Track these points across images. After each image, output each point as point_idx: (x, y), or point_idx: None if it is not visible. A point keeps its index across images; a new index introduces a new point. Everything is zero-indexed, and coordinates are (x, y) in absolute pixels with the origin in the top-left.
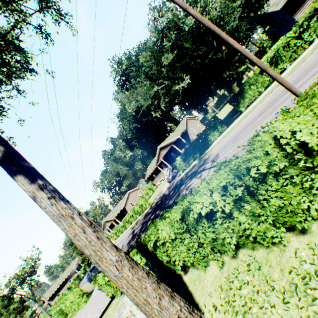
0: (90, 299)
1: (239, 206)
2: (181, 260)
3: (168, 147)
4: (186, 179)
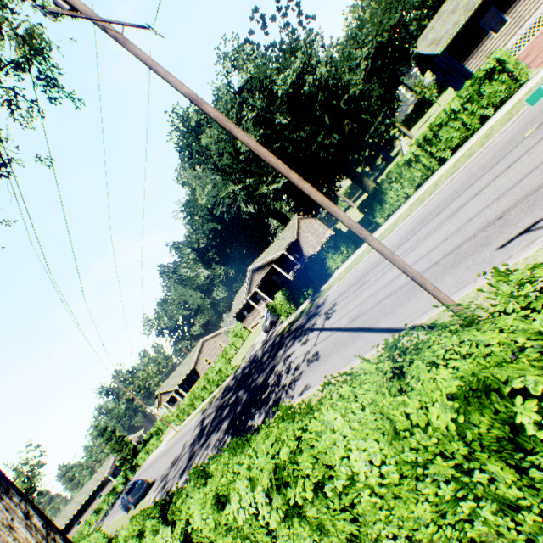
0: None
1: (292, 522)
2: None
3: (266, 268)
4: (288, 337)
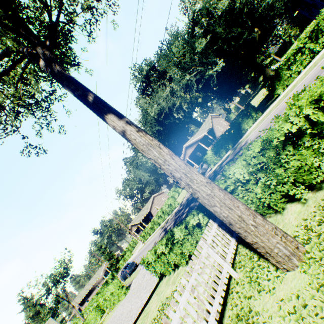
0: (129, 291)
1: None
2: (252, 207)
3: (194, 145)
4: (221, 169)
